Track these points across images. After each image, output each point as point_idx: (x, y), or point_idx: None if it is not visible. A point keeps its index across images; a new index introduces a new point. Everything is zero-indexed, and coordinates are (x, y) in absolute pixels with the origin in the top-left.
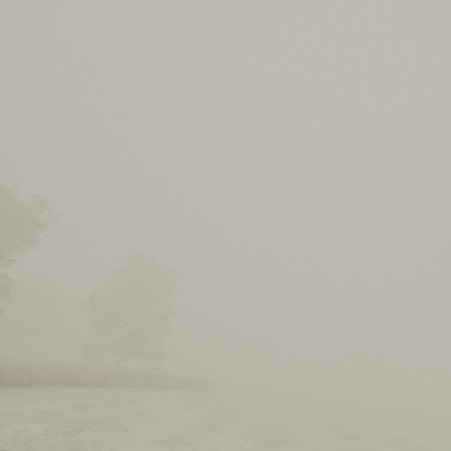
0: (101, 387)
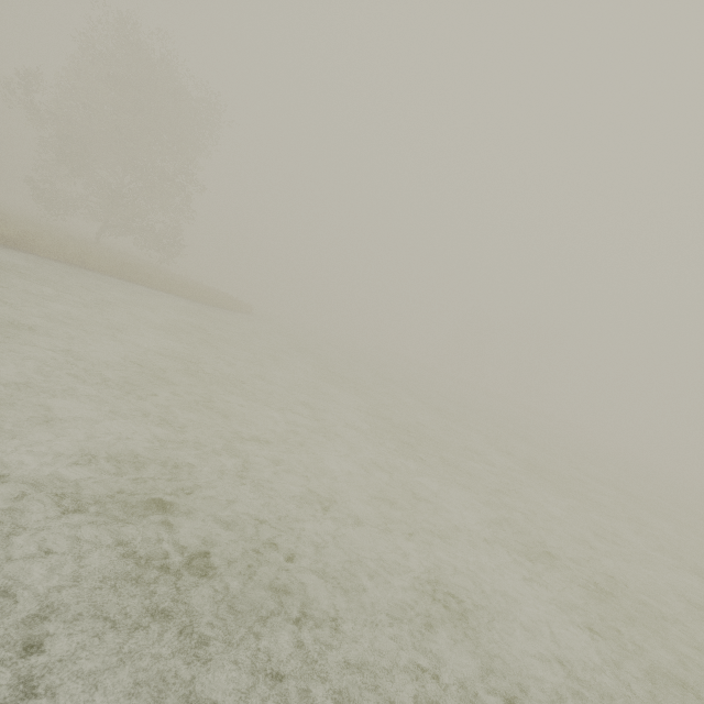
0: (6, 247)
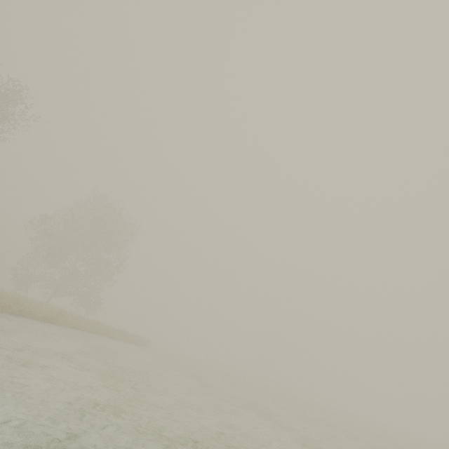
0: (53, 324)
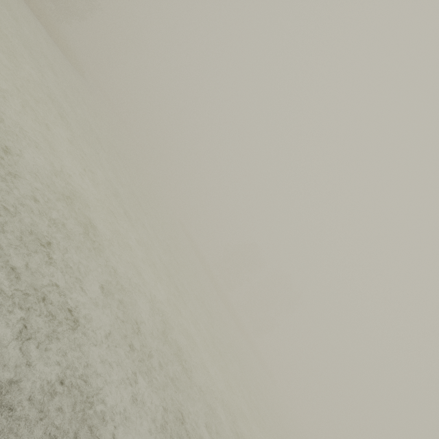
0: None
